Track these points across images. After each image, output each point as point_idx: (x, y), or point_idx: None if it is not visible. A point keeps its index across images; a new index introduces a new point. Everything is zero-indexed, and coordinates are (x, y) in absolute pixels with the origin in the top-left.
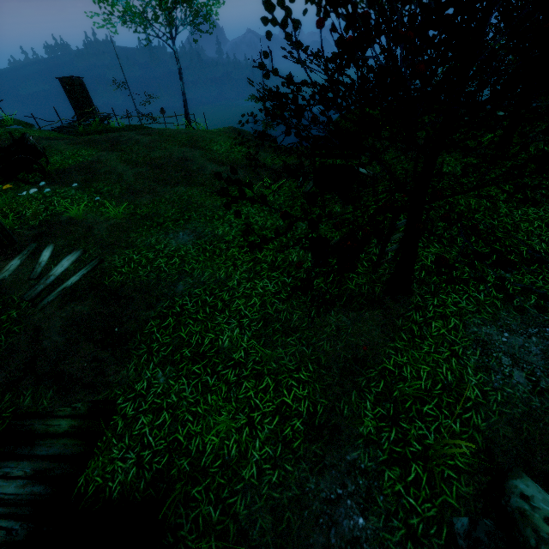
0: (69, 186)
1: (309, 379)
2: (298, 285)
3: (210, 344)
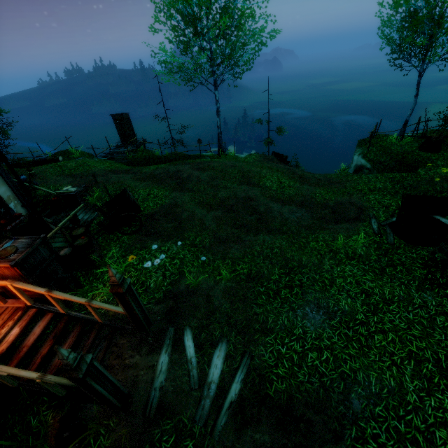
0: (169, 240)
1: None
2: None
3: None
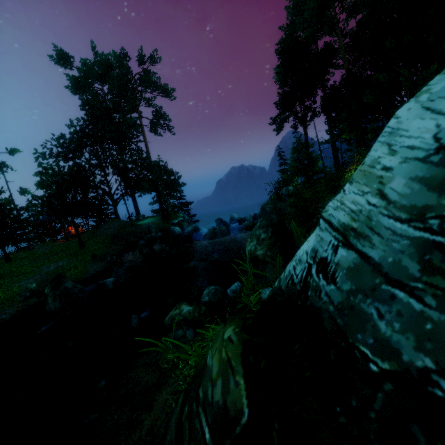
0: None
1: None
2: None
3: None
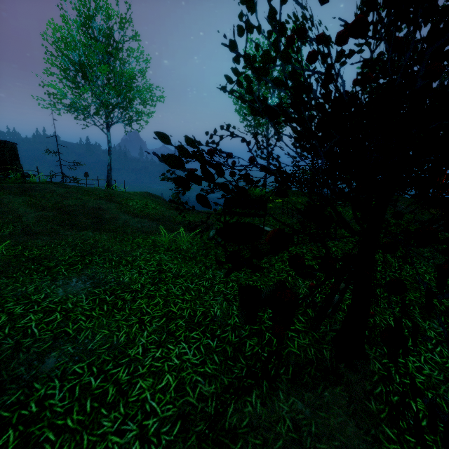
0: None
1: None
2: (226, 350)
3: None
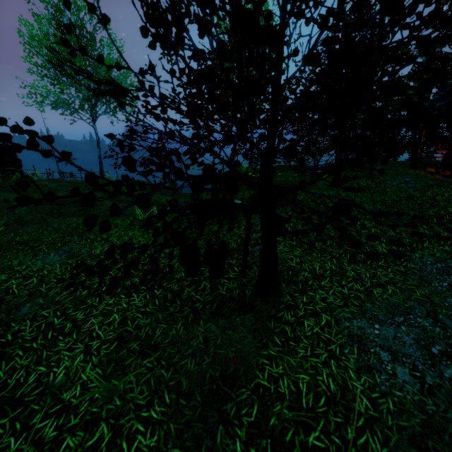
0: None
1: (162, 417)
2: (167, 295)
3: (35, 382)
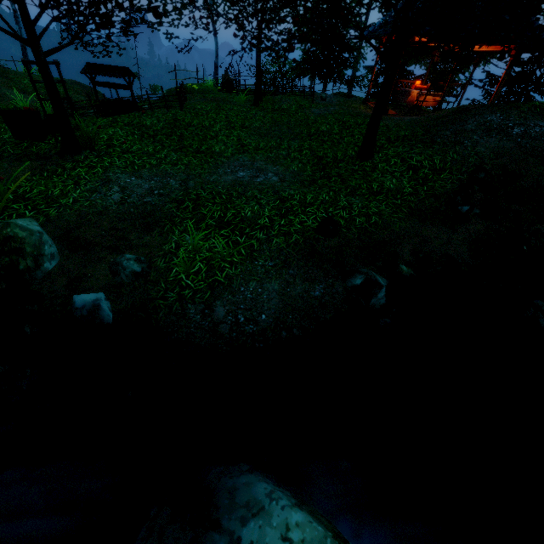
0: None
1: None
2: None
3: None
